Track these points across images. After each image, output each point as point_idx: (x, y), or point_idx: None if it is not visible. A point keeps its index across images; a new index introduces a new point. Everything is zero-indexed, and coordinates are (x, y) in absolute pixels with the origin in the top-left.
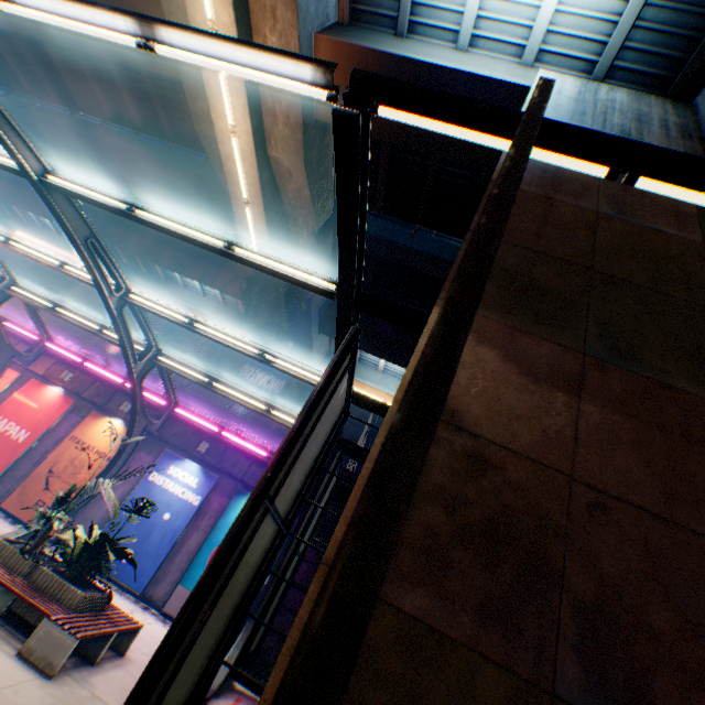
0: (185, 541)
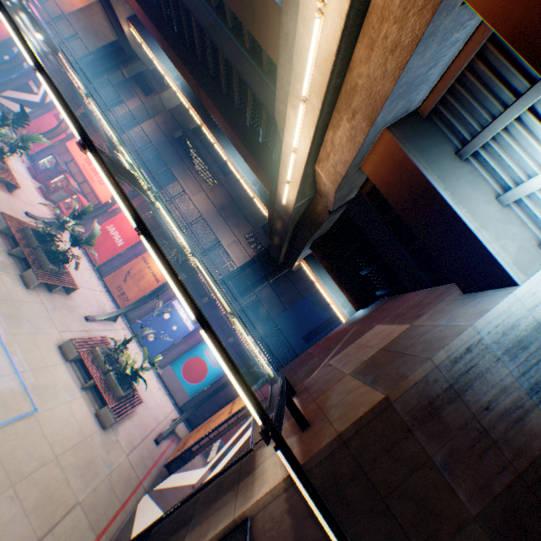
0: (179, 345)
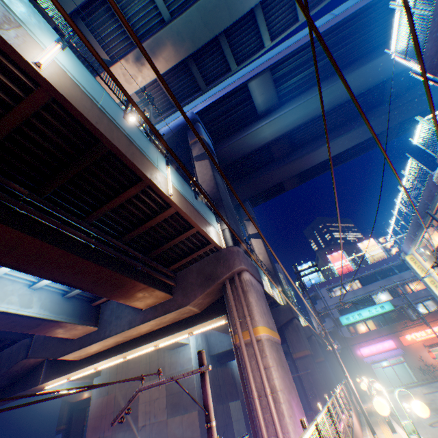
0: None
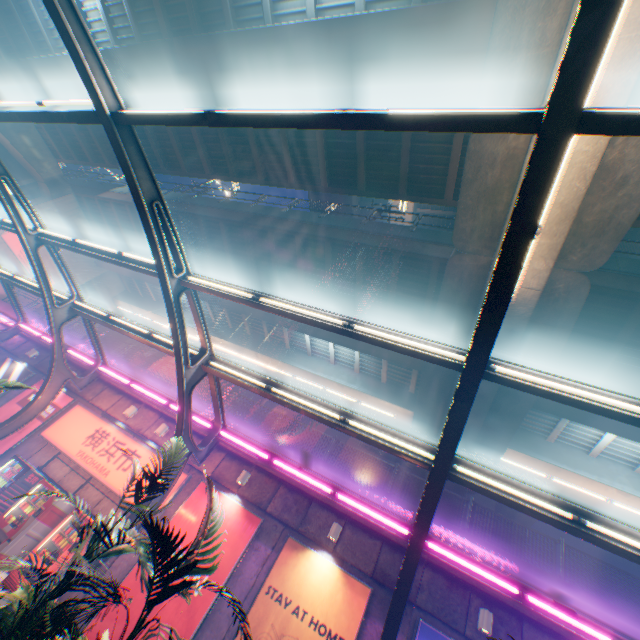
0: None
